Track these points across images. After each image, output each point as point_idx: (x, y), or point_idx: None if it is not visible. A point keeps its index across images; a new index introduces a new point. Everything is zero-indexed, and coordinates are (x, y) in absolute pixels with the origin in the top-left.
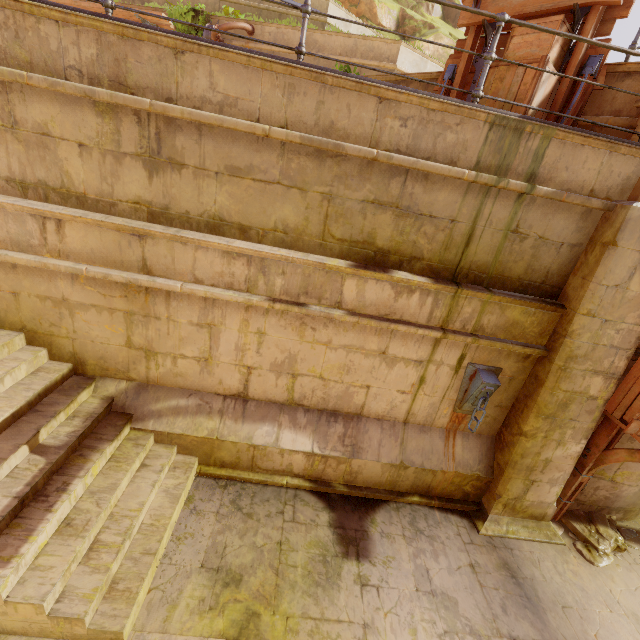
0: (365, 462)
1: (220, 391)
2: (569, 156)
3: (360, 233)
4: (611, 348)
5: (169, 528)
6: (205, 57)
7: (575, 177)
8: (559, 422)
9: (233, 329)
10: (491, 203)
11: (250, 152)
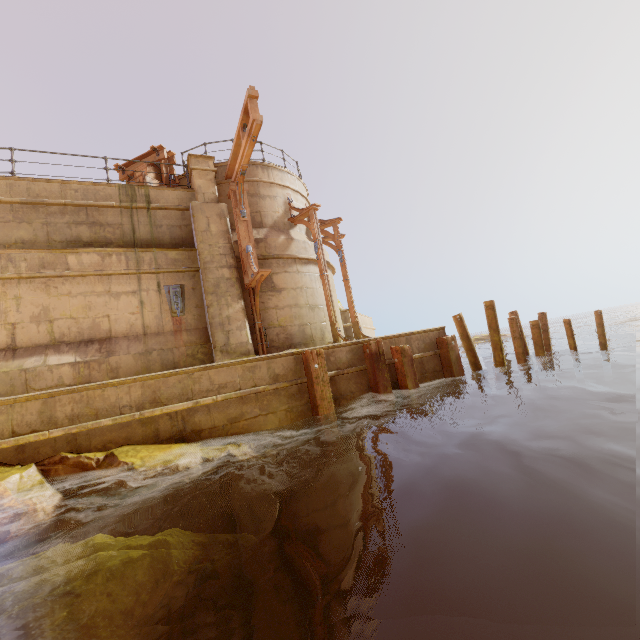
0: (120, 357)
1: None
2: (161, 194)
3: (71, 237)
4: (222, 255)
5: None
6: None
7: (169, 201)
8: (221, 294)
9: None
10: (136, 215)
11: None
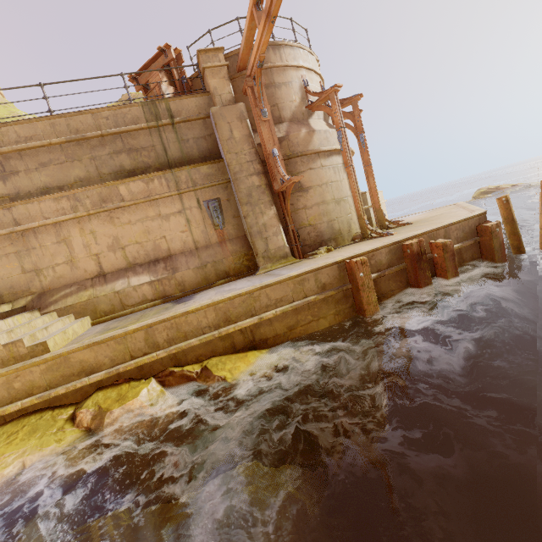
0: (183, 273)
1: (88, 277)
2: (180, 105)
3: (116, 167)
4: (248, 162)
5: (72, 329)
6: (11, 127)
7: (189, 111)
8: (254, 204)
9: (77, 237)
10: (164, 133)
11: (47, 154)
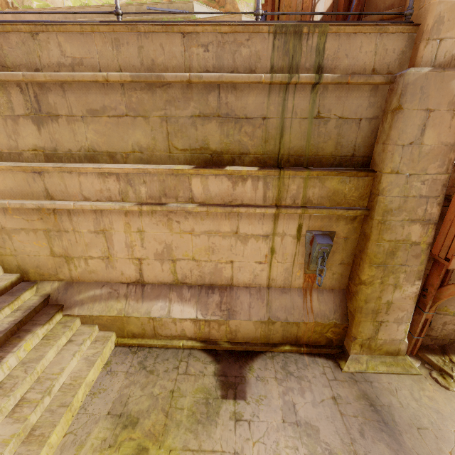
0: (239, 322)
1: (124, 280)
2: (346, 45)
3: (196, 142)
4: (421, 198)
5: (84, 386)
6: (52, 33)
7: (356, 61)
8: (391, 268)
9: (120, 231)
10: (292, 97)
11: (101, 96)
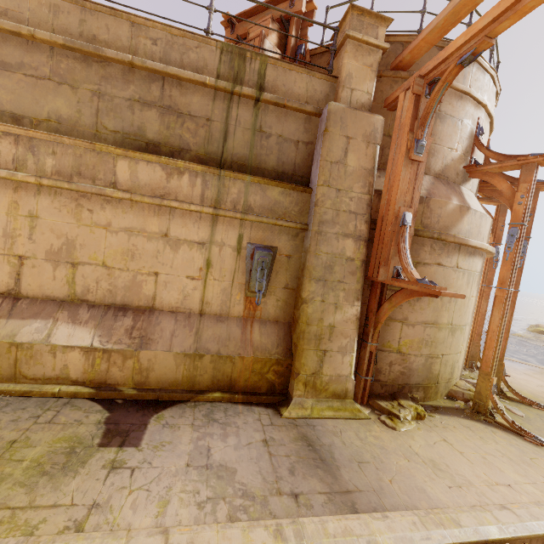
0: (155, 354)
1: None
2: (283, 77)
3: (131, 126)
4: (351, 213)
5: None
6: None
7: (292, 92)
8: (330, 285)
9: (0, 212)
10: (236, 107)
11: (21, 52)
